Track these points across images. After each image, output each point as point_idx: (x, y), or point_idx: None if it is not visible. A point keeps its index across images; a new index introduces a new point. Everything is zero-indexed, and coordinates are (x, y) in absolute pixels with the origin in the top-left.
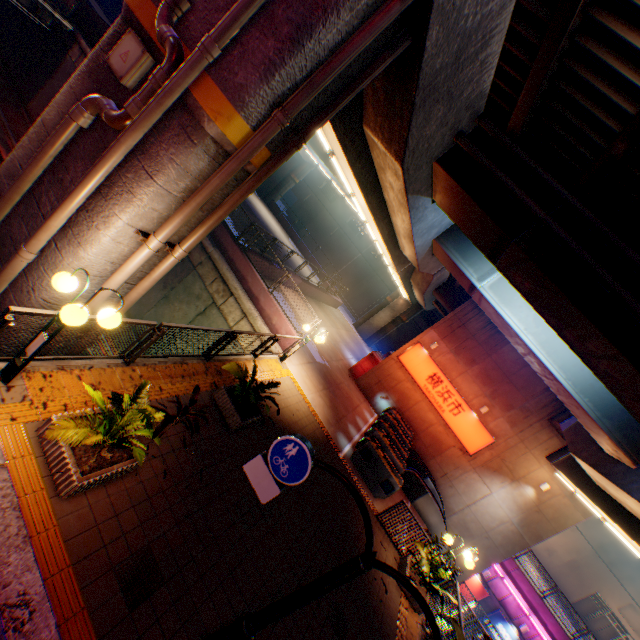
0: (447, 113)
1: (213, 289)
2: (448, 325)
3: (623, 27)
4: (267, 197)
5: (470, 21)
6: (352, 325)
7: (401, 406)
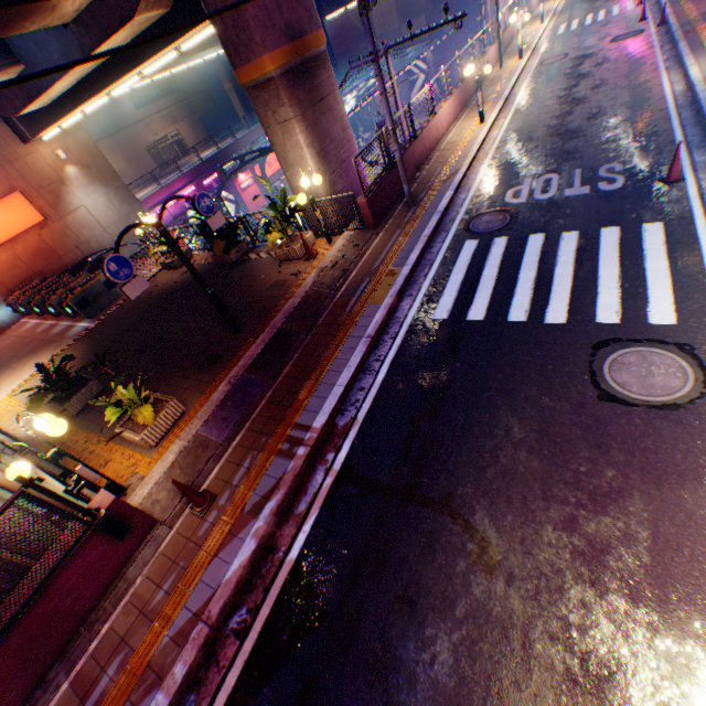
0: None
1: None
2: None
3: None
4: None
5: None
6: None
7: (2, 292)
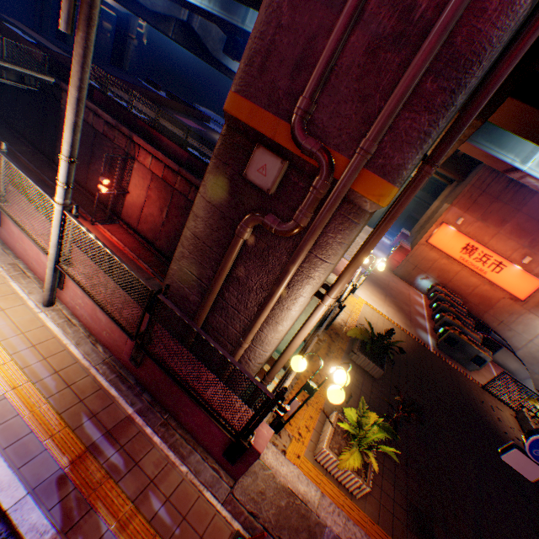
0: None
1: None
2: (467, 197)
3: None
4: None
5: None
6: None
7: (442, 280)
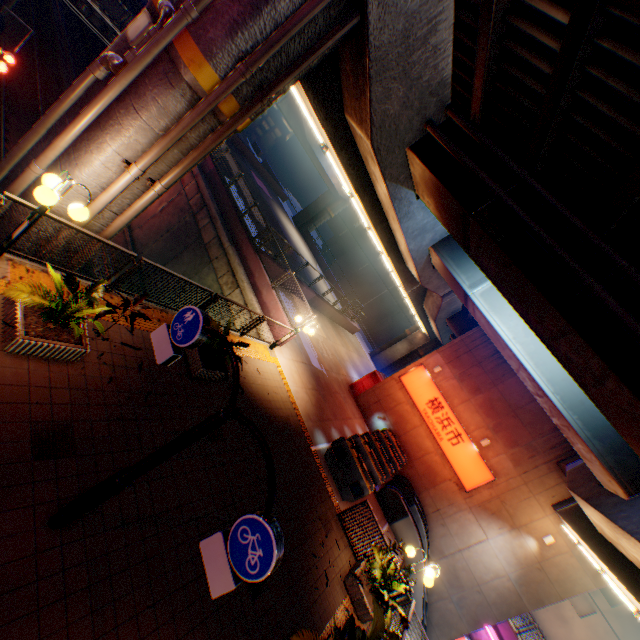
0: (409, 95)
1: (223, 281)
2: (454, 350)
3: (537, 0)
4: (302, 227)
5: (410, 3)
6: (368, 354)
7: (398, 429)
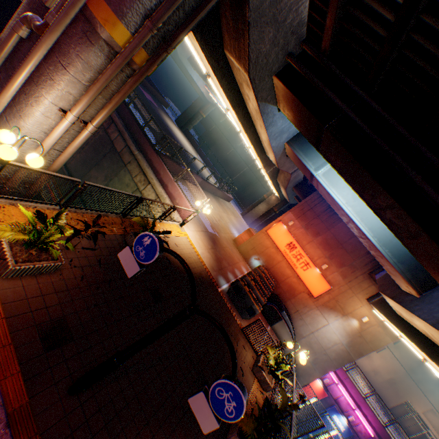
0: (277, 35)
1: (137, 180)
2: (301, 209)
3: None
4: (183, 127)
5: None
6: (240, 214)
7: (268, 264)
